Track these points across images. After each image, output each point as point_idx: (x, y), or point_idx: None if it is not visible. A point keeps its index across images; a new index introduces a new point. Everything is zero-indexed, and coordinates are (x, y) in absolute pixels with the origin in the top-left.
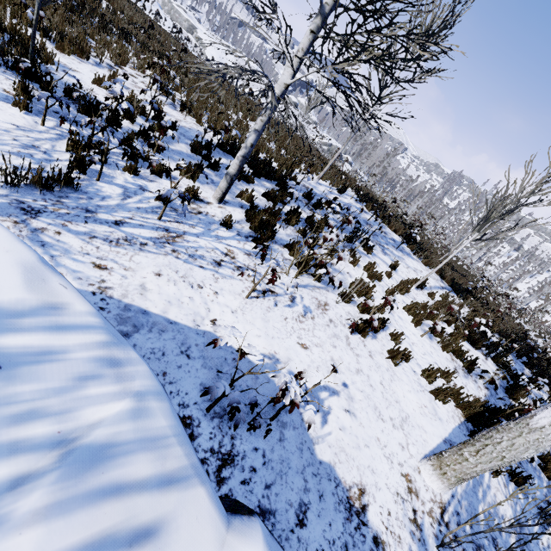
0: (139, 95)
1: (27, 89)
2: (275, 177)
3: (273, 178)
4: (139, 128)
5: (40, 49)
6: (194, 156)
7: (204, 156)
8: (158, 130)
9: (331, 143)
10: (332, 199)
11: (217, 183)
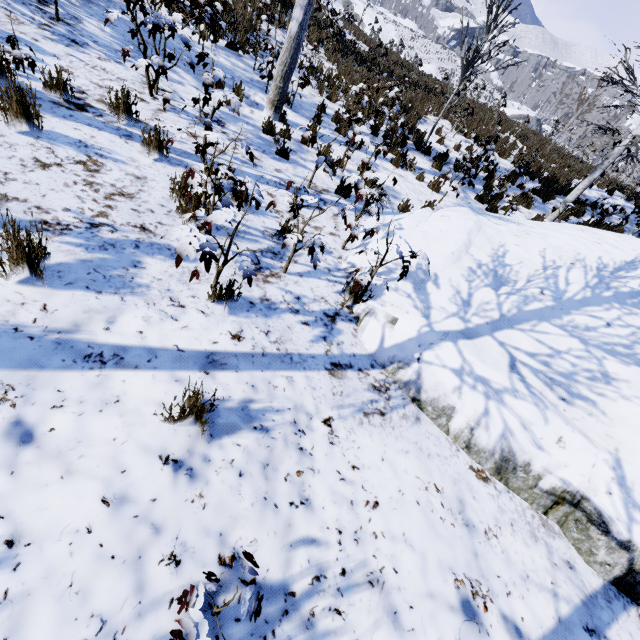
0: (451, 140)
1: (441, 164)
2: (566, 192)
3: (563, 193)
4: (487, 174)
5: (412, 127)
6: (511, 186)
7: (518, 185)
8: (484, 170)
9: (527, 114)
10: (616, 205)
11: (537, 207)
